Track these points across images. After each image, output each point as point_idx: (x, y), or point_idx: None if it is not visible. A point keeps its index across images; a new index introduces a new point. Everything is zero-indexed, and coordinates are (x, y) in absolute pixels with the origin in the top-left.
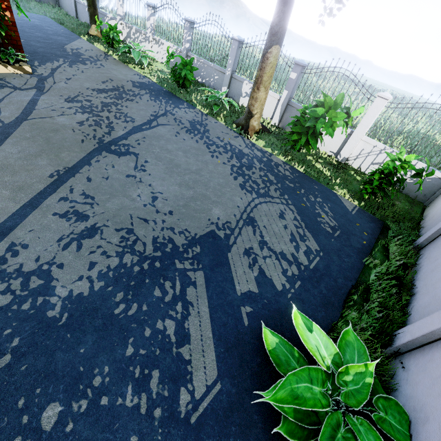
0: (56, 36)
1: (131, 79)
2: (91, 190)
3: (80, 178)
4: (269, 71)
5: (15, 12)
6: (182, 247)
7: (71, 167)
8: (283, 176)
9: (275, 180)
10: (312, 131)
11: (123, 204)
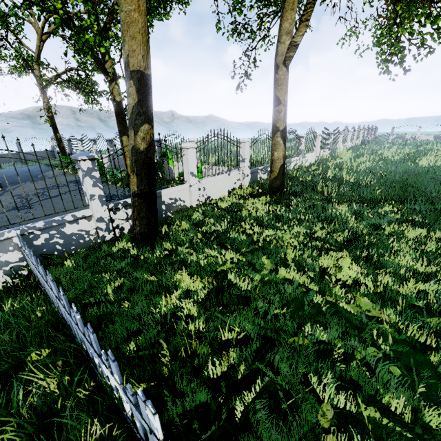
0: (37, 172)
1: (70, 180)
2: None
3: None
4: (127, 149)
5: (20, 168)
6: None
7: None
8: None
9: None
10: None
11: (2, 225)
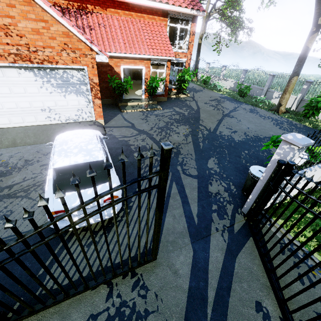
0: None
1: (218, 96)
2: (229, 124)
3: (224, 122)
4: (292, 86)
5: None
6: (262, 138)
7: (220, 119)
8: (299, 127)
9: (295, 128)
10: (316, 109)
11: (240, 128)
